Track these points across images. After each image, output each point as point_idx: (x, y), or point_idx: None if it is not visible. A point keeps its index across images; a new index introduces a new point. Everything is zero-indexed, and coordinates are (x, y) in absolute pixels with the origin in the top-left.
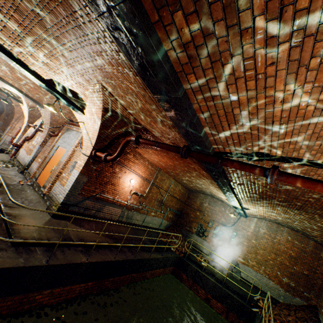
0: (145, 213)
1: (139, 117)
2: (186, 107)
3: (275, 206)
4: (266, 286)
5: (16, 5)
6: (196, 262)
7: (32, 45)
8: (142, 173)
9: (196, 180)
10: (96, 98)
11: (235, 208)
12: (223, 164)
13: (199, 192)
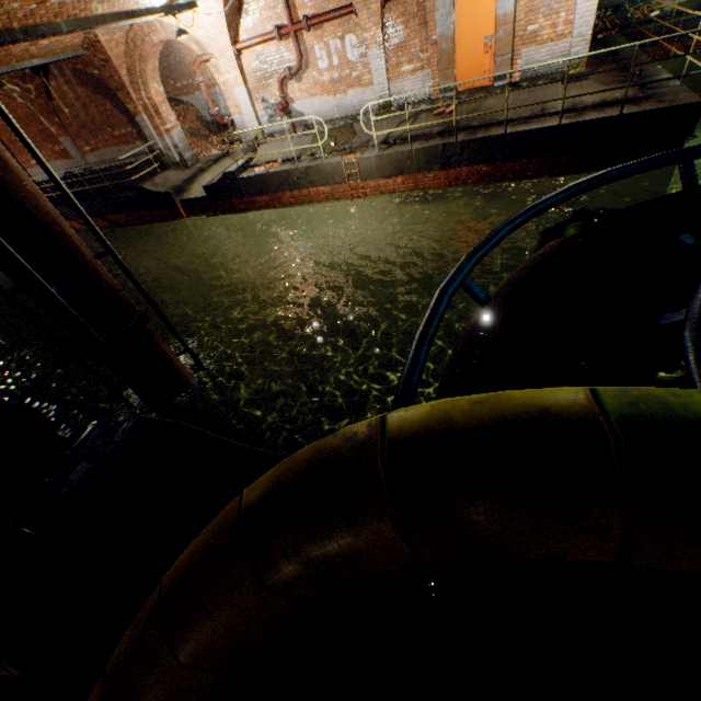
0: None
1: None
2: None
3: None
4: None
5: None
6: (643, 23)
7: None
8: None
9: None
10: None
11: None
12: None
13: None
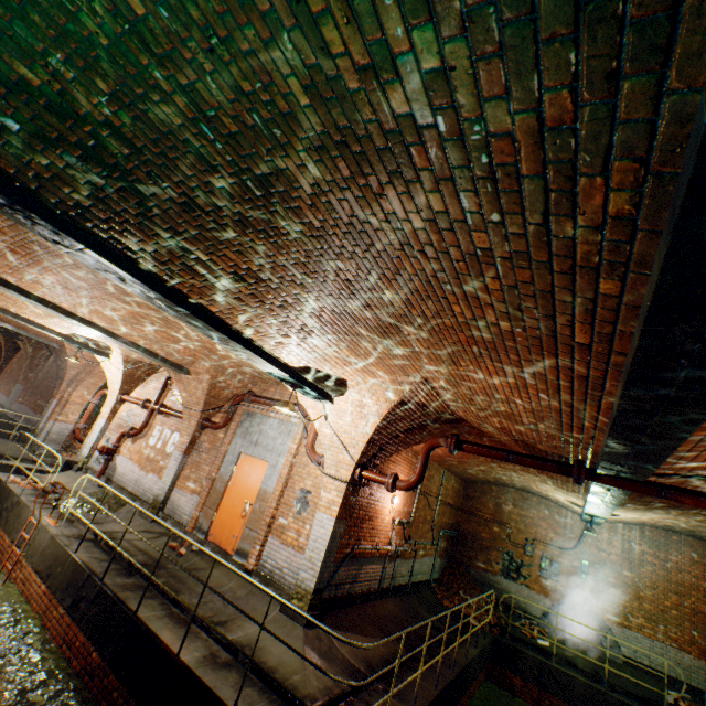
0: (411, 555)
1: (464, 409)
2: (667, 455)
3: (688, 513)
4: (678, 667)
5: (348, 312)
6: (528, 642)
7: (314, 337)
8: (404, 478)
9: (501, 471)
10: (389, 388)
11: (592, 517)
12: (672, 499)
13: (488, 483)
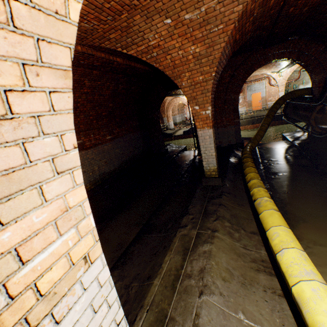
0: None
1: None
2: None
3: None
4: None
5: None
6: None
7: None
8: None
9: None
10: None
11: None
12: None
13: None
